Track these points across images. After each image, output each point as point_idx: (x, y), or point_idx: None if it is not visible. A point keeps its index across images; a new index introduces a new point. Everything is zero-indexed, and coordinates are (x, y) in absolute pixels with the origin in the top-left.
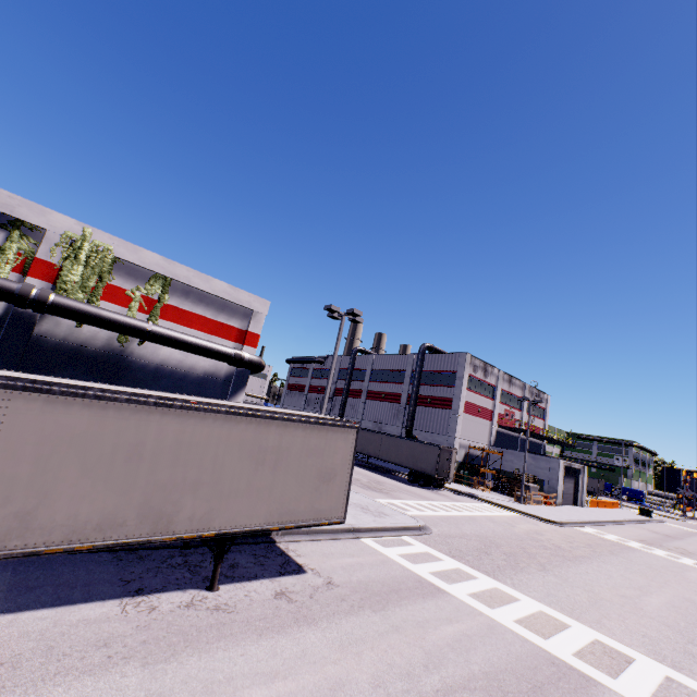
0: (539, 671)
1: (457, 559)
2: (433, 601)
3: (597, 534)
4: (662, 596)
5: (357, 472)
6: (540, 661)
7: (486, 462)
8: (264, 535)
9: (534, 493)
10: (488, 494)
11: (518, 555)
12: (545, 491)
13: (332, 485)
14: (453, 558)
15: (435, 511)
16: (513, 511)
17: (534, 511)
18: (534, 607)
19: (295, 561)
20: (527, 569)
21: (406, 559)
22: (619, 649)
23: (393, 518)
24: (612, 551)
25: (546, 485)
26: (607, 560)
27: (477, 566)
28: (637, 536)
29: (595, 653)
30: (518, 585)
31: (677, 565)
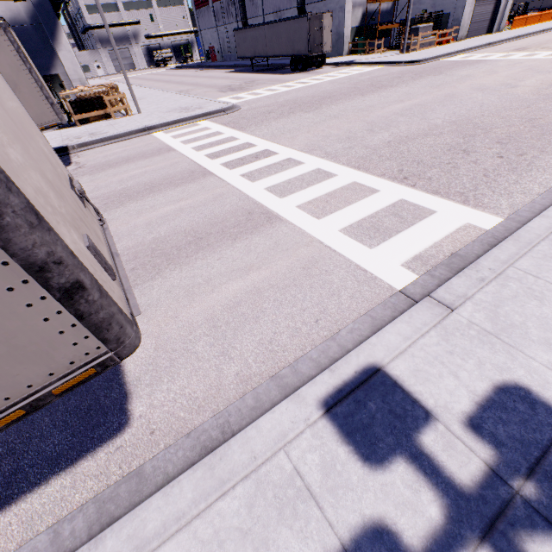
0: (171, 179)
1: (228, 125)
2: (151, 159)
3: (460, 59)
4: (420, 100)
5: (242, 79)
6: (183, 173)
7: (392, 16)
8: (62, 152)
9: (424, 36)
10: (374, 56)
11: (305, 106)
12: (448, 29)
13: (21, 95)
14: (225, 125)
15: (275, 91)
16: (380, 65)
17: (407, 57)
18: (244, 142)
19: (71, 162)
20: (294, 115)
21: (174, 137)
22: (275, 151)
23: (203, 110)
24: (443, 72)
25: (450, 19)
26: (416, 83)
27: (239, 126)
28: (522, 46)
29: (244, 159)
30: (258, 130)
31: (514, 64)
